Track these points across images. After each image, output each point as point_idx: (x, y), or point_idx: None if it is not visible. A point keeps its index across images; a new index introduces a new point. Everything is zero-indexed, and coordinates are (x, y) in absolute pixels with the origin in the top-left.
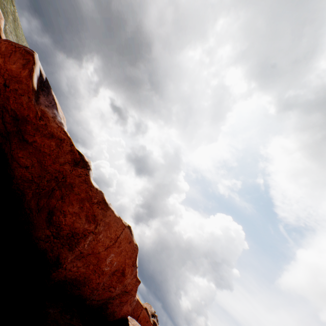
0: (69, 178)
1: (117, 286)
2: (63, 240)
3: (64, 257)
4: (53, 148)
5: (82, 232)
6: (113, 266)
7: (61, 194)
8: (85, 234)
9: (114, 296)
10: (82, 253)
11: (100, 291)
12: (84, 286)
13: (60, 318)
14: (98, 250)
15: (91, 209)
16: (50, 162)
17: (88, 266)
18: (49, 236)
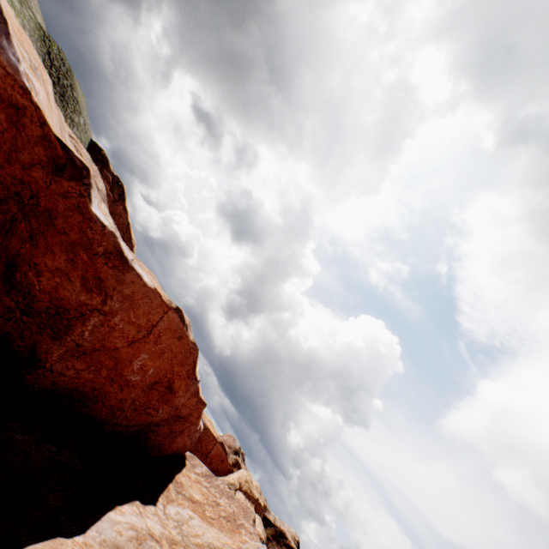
0: (44, 199)
1: (160, 407)
2: (42, 319)
3: (45, 351)
4: (2, 128)
5: (75, 308)
6: (147, 375)
7: (30, 231)
8: (83, 312)
9: (158, 422)
10: (80, 346)
11: (128, 412)
12: (94, 402)
13: (36, 450)
14: (114, 344)
15: (92, 265)
16: (1, 159)
17: (98, 370)
18: (12, 310)
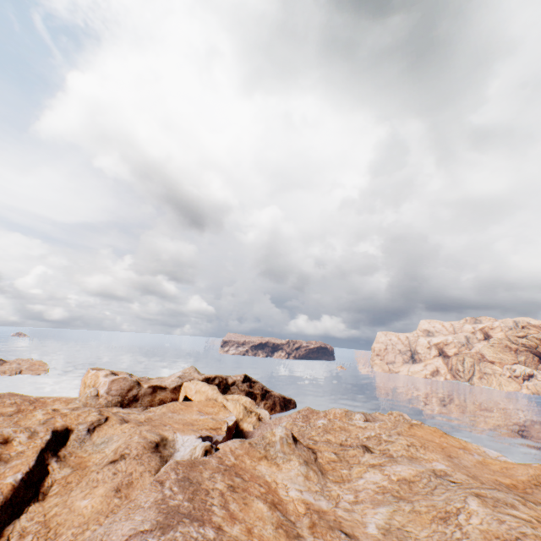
0: None
1: None
2: None
3: None
4: None
5: None
6: None
7: None
8: None
9: None
10: None
11: None
12: None
13: None
14: None
15: None
16: None
17: None
18: None
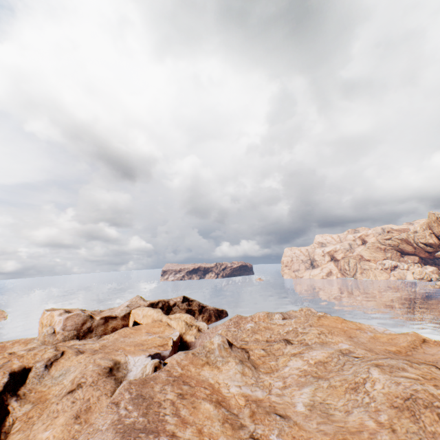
0: None
1: None
2: None
3: None
4: None
5: None
6: None
7: None
8: None
9: None
10: None
11: None
12: None
13: None
14: None
15: None
16: None
17: None
18: None
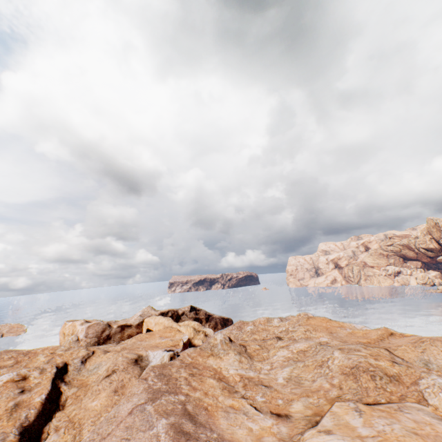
0: None
1: None
2: None
3: None
4: None
5: None
6: None
7: None
8: None
9: None
10: None
11: None
12: None
13: None
14: None
15: None
16: None
17: None
18: None
